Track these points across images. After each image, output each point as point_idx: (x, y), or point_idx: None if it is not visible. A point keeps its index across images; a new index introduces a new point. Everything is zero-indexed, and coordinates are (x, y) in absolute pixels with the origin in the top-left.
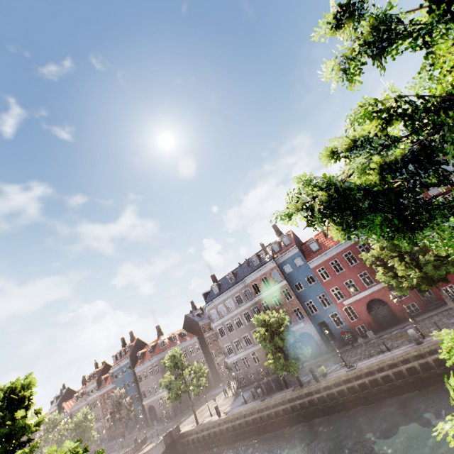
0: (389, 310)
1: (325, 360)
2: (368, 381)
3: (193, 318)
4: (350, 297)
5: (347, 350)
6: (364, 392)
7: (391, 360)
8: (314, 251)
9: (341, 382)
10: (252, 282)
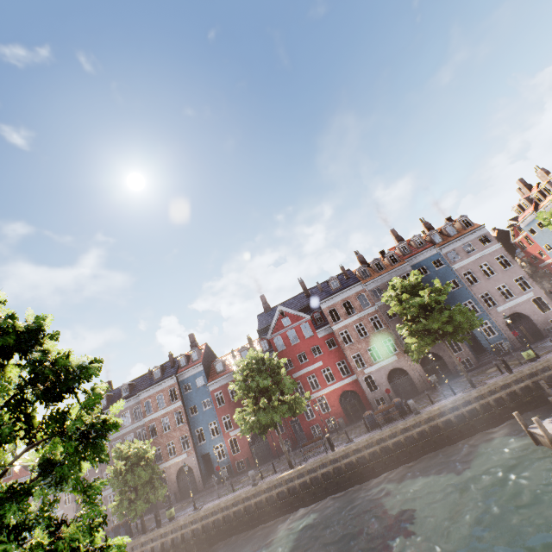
0: (268, 445)
1: (194, 499)
2: (202, 525)
3: None
4: (237, 428)
5: (218, 488)
6: (195, 539)
7: (226, 502)
8: (218, 372)
9: (179, 528)
10: (146, 399)
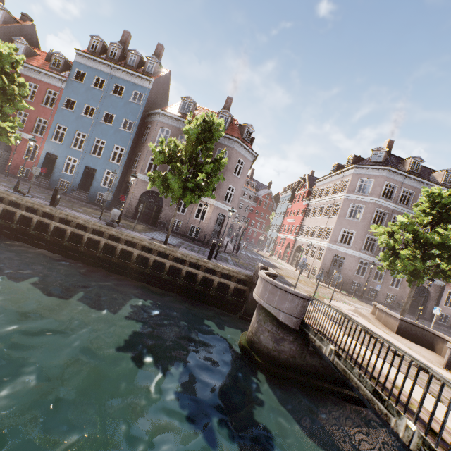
0: None
1: None
2: None
3: None
4: None
5: None
6: None
7: None
8: None
9: None
10: None
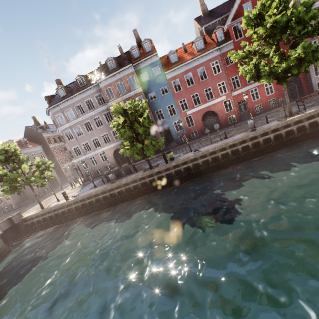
0: (217, 120)
1: (166, 154)
2: (210, 158)
3: (35, 130)
4: (193, 108)
5: (183, 146)
6: (205, 167)
7: (234, 141)
8: (173, 63)
9: (189, 161)
10: (106, 87)
